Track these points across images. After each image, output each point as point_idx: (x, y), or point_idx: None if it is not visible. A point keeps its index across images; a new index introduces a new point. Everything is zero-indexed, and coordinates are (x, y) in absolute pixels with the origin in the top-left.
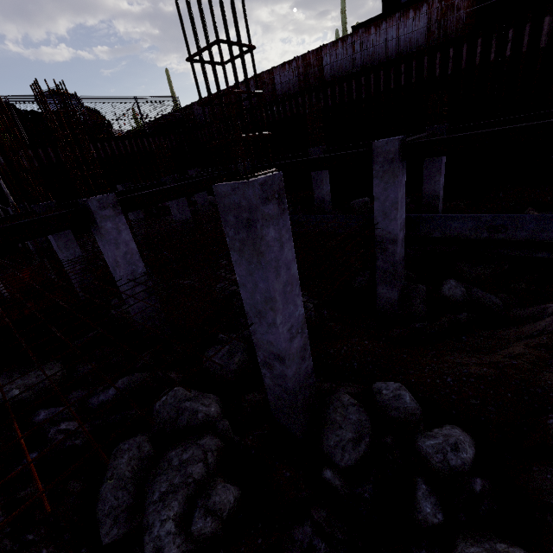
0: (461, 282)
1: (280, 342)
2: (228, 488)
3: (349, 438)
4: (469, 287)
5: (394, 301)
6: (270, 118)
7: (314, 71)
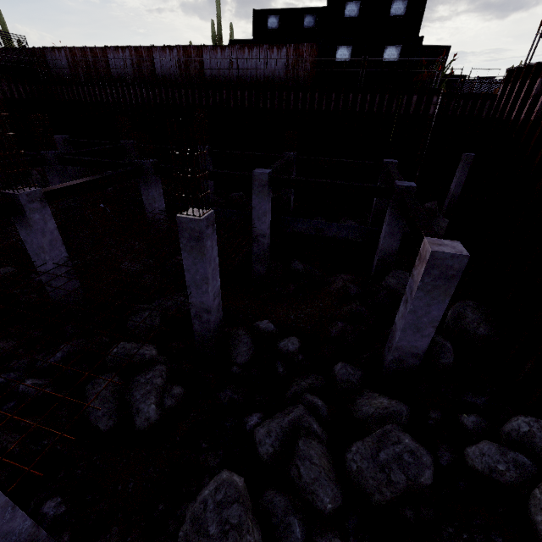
0: (302, 260)
1: (209, 301)
2: (180, 387)
3: (244, 350)
4: (305, 264)
5: (263, 275)
6: (151, 99)
7: (195, 65)
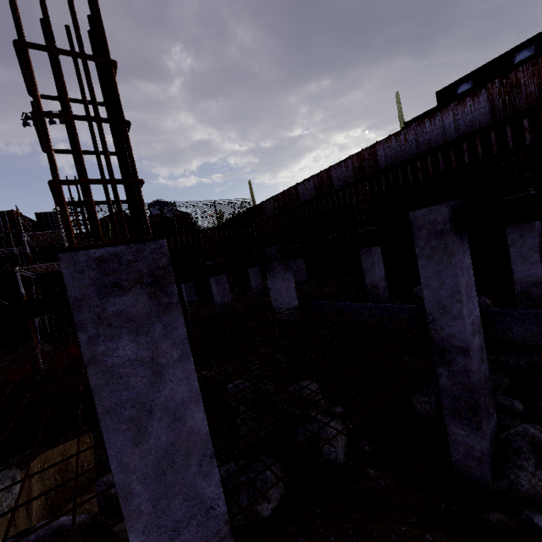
0: None
1: None
2: None
3: None
4: None
5: (481, 455)
6: (325, 208)
7: (369, 164)
